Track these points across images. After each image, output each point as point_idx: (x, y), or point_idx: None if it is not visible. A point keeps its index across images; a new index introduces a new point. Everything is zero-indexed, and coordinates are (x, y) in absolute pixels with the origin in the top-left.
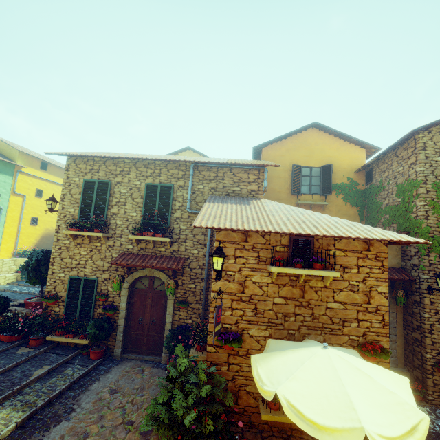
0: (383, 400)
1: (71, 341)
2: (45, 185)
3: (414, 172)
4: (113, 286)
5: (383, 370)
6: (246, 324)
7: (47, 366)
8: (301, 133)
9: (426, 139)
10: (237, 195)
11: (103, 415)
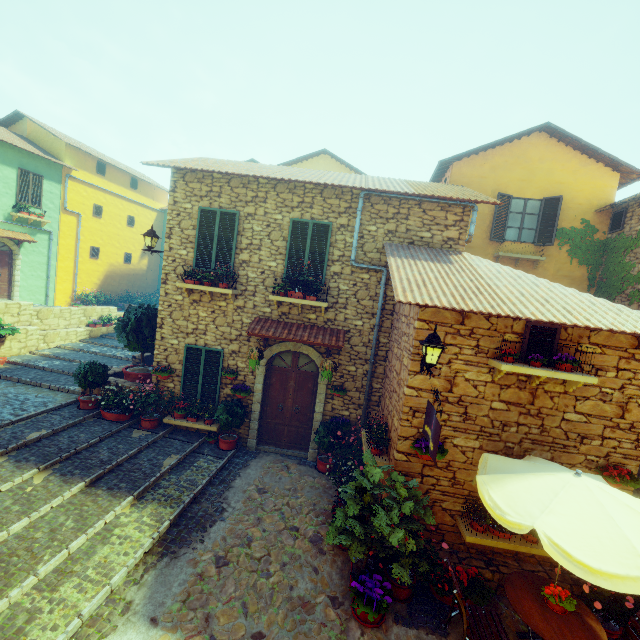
0: None
1: (195, 426)
2: (105, 198)
3: None
4: (250, 363)
5: None
6: (450, 431)
7: (174, 455)
8: (519, 139)
9: None
10: (426, 245)
11: (260, 518)
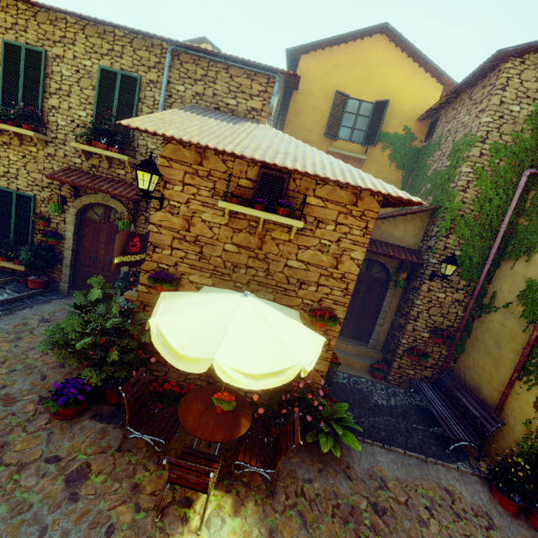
0: (267, 345)
1: (3, 265)
2: None
3: (477, 124)
4: (50, 207)
5: (302, 327)
6: (187, 268)
7: None
8: (363, 39)
9: (513, 74)
10: (231, 112)
11: (22, 337)
